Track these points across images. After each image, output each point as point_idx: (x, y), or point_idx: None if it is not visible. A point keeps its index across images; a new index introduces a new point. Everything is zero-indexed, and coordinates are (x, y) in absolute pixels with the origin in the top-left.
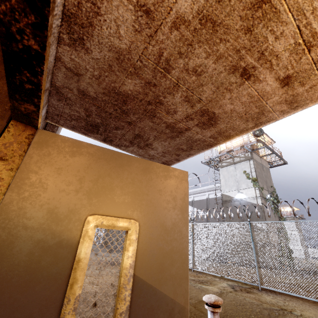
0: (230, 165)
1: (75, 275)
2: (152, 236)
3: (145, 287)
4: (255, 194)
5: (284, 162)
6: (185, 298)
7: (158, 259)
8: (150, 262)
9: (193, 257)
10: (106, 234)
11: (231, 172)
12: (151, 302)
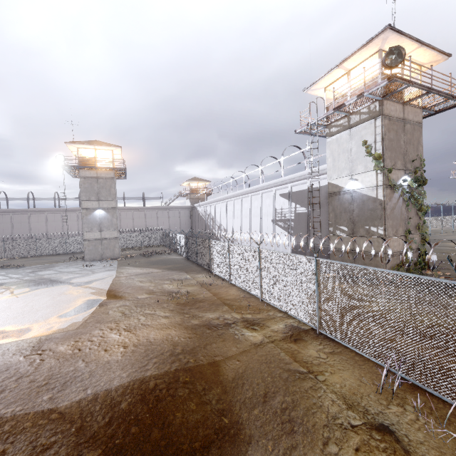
0: (342, 132)
1: None
2: None
3: None
4: (376, 182)
5: None
6: None
7: None
8: None
9: (260, 286)
10: (186, 245)
11: (343, 145)
12: None
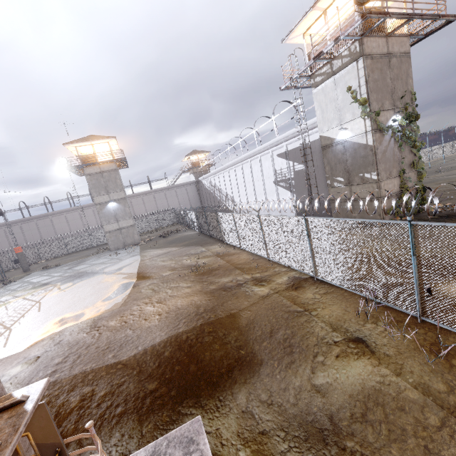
0: (327, 80)
1: (17, 451)
2: (38, 432)
3: (42, 444)
4: (365, 128)
5: (447, 19)
6: (59, 440)
7: (43, 436)
8: (41, 438)
9: (266, 248)
10: (197, 221)
11: (329, 94)
12: (46, 446)
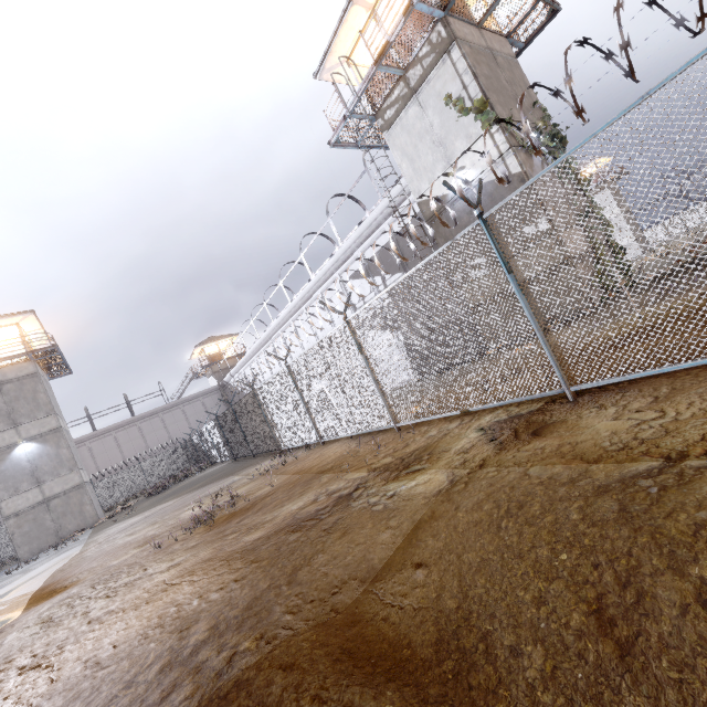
0: (405, 107)
1: None
2: None
3: None
4: (496, 150)
5: (550, 7)
6: None
7: None
8: None
9: (383, 400)
10: (223, 436)
11: (415, 127)
12: None
